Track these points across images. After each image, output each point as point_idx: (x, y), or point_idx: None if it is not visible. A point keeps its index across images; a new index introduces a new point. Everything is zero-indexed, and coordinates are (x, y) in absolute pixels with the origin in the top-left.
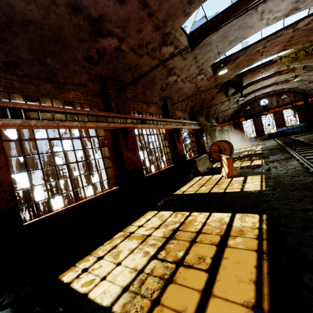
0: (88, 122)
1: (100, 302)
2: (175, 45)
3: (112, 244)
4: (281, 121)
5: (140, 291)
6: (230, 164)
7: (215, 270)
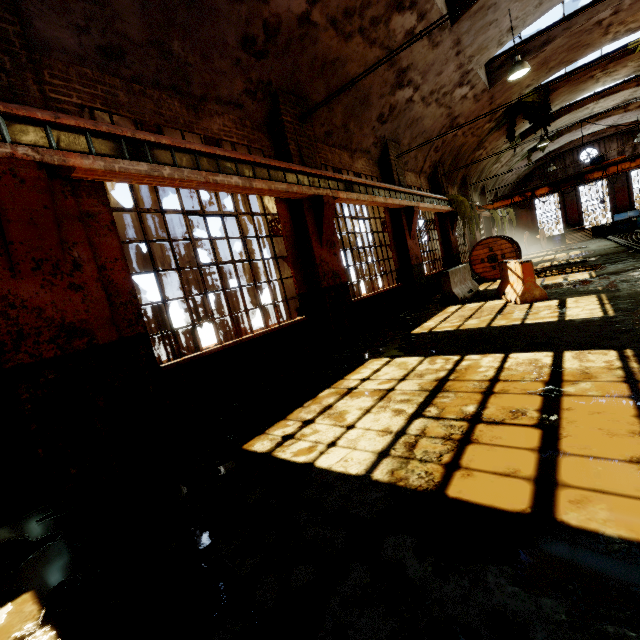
0: (256, 179)
1: (344, 471)
2: (421, 9)
3: (322, 405)
4: (625, 198)
5: (413, 456)
6: (528, 275)
7: (554, 425)
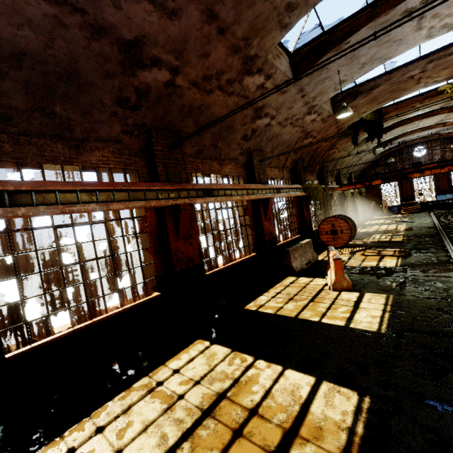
0: (114, 202)
1: None
2: (267, 73)
3: (125, 403)
4: (445, 184)
5: None
6: (338, 269)
7: None
